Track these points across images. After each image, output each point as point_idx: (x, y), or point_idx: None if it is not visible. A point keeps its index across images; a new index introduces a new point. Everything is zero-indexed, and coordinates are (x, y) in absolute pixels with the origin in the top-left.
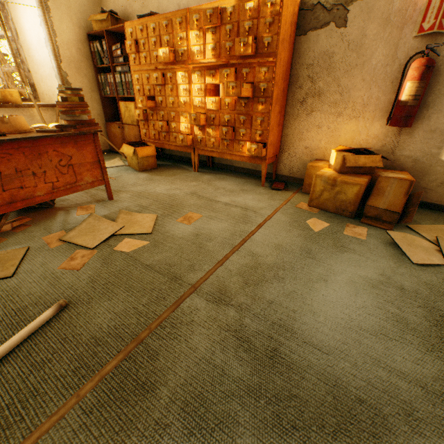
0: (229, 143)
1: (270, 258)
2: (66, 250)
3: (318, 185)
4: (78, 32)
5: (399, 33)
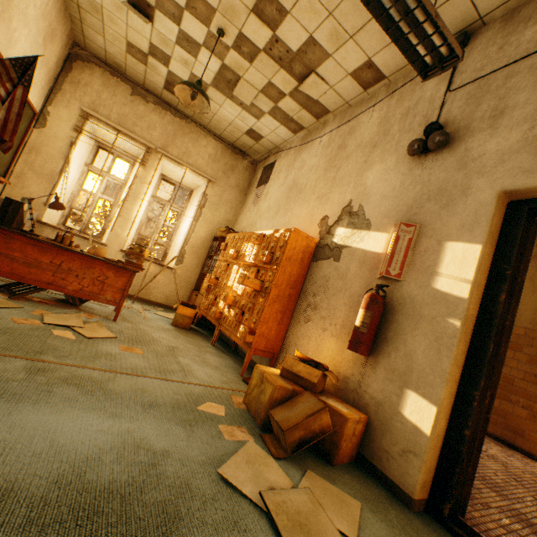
0: (237, 324)
1: (116, 387)
2: (34, 317)
3: (254, 377)
4: (209, 234)
5: (369, 273)
